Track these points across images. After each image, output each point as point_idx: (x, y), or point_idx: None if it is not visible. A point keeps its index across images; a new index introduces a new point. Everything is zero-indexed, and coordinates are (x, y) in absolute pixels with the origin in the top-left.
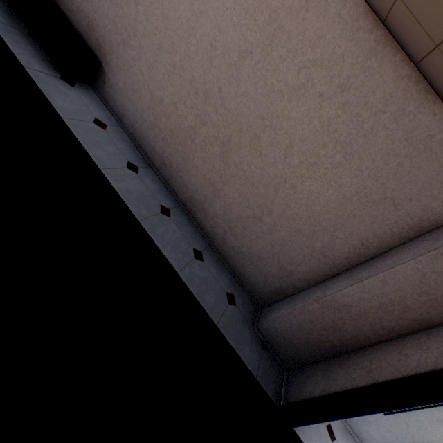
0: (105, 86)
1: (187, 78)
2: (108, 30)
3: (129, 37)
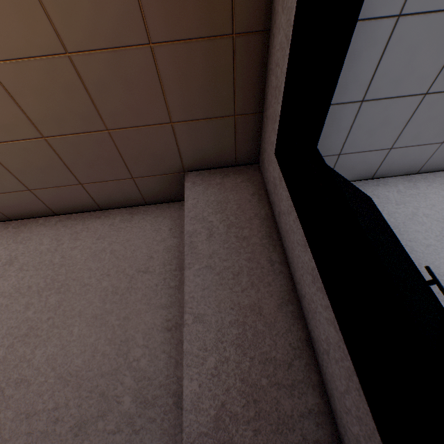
0: None
1: None
2: None
3: None
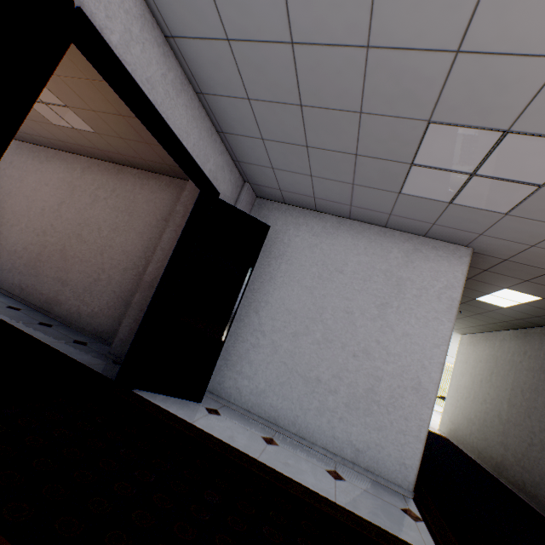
0: None
1: (31, 231)
2: None
3: None
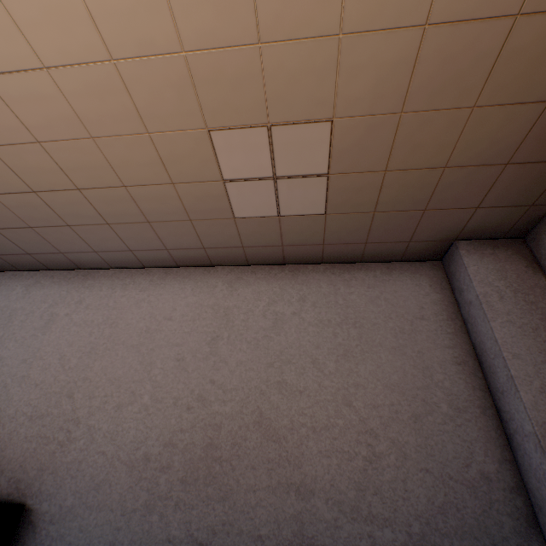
0: (37, 532)
1: (168, 404)
2: (30, 451)
3: (68, 433)
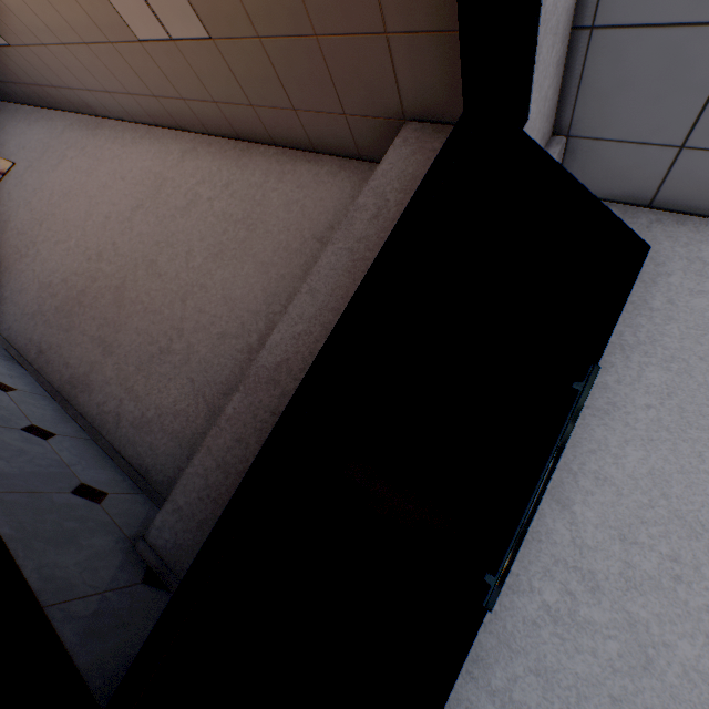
0: None
1: (81, 252)
2: (9, 255)
3: (28, 250)
